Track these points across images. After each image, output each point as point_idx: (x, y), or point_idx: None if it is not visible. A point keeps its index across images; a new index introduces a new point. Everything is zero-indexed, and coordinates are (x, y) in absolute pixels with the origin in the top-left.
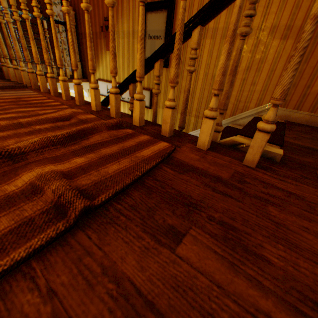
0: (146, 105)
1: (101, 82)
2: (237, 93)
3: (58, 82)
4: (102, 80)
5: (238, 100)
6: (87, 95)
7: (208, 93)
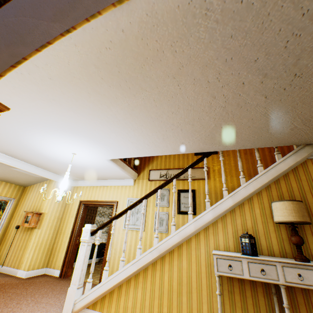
0: (203, 178)
1: (154, 171)
2: (269, 158)
3: (126, 164)
4: (156, 169)
5: (272, 161)
6: (132, 184)
7: (251, 161)
